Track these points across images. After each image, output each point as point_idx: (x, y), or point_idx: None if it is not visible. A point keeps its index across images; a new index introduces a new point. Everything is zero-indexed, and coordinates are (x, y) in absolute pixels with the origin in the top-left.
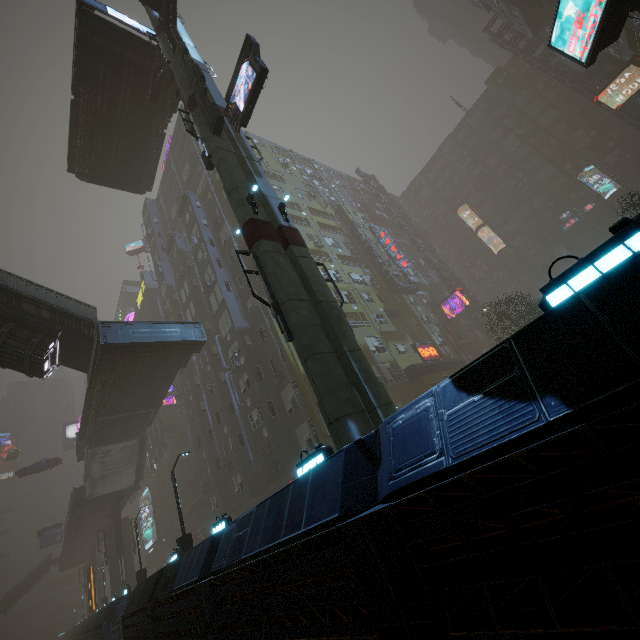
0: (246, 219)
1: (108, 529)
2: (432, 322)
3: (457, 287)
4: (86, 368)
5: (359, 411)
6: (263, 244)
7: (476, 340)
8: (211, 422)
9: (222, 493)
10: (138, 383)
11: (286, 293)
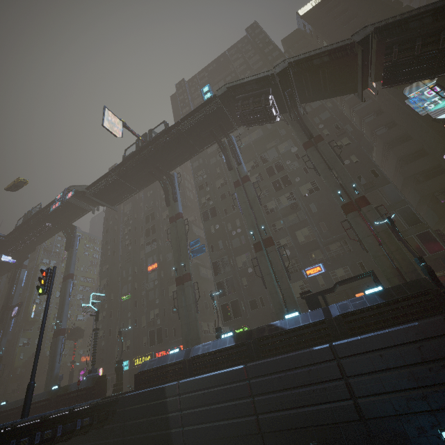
0: None
1: None
2: None
3: None
4: None
5: None
6: None
7: None
8: None
9: None
10: None
11: None
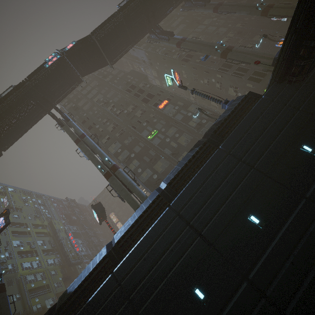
0: None
1: None
2: None
3: None
4: None
5: None
6: None
7: None
8: None
9: None
10: None
11: None
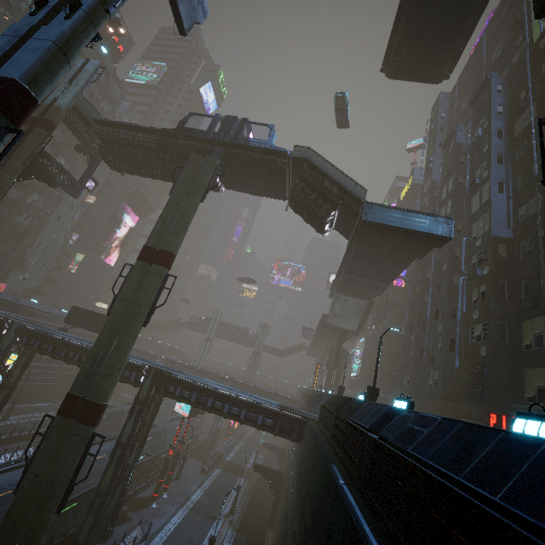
0: None
1: (333, 348)
2: None
3: None
4: (348, 236)
5: None
6: None
7: None
8: (428, 315)
9: (416, 377)
10: (379, 259)
11: None
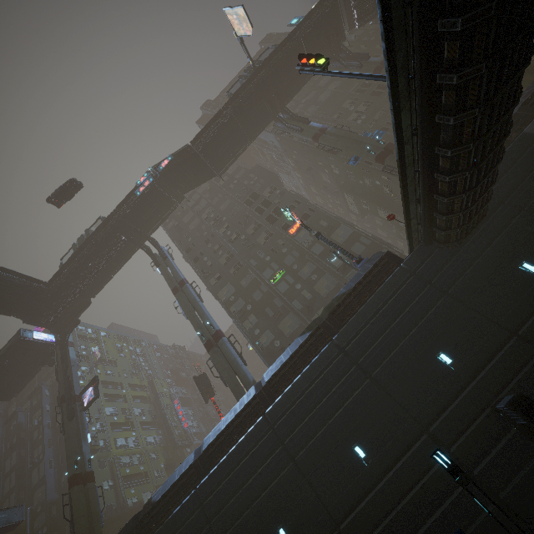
0: (71, 474)
1: None
2: None
3: None
4: None
5: None
6: (75, 488)
7: None
8: None
9: None
10: None
11: (78, 514)
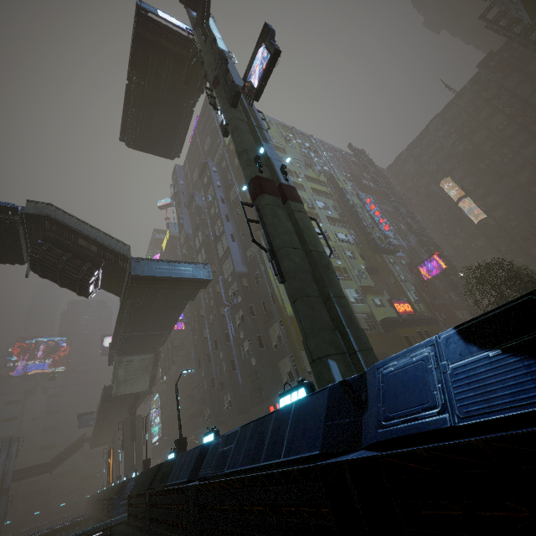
0: (252, 176)
1: (126, 422)
2: (409, 281)
3: (435, 251)
4: (119, 293)
5: (341, 353)
6: (265, 198)
7: (450, 301)
8: (210, 347)
9: (214, 407)
10: (157, 309)
11: (281, 241)
